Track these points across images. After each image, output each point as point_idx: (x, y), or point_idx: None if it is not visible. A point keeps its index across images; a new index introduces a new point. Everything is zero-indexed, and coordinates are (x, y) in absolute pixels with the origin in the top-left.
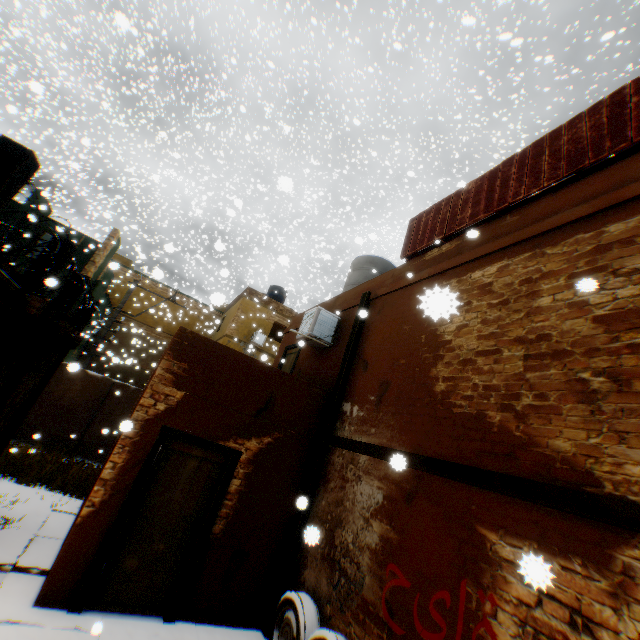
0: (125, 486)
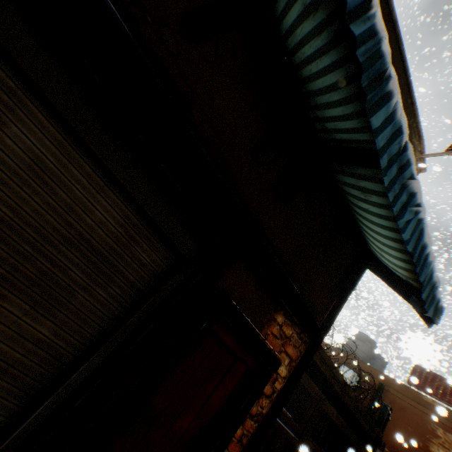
0: None
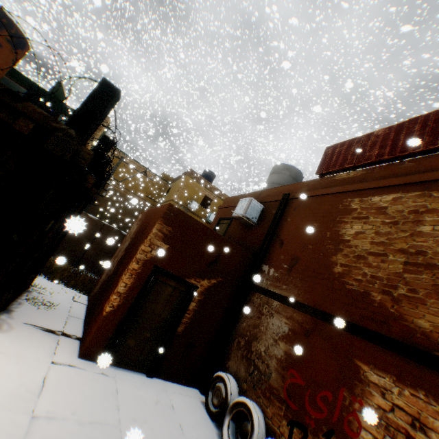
0: (131, 298)
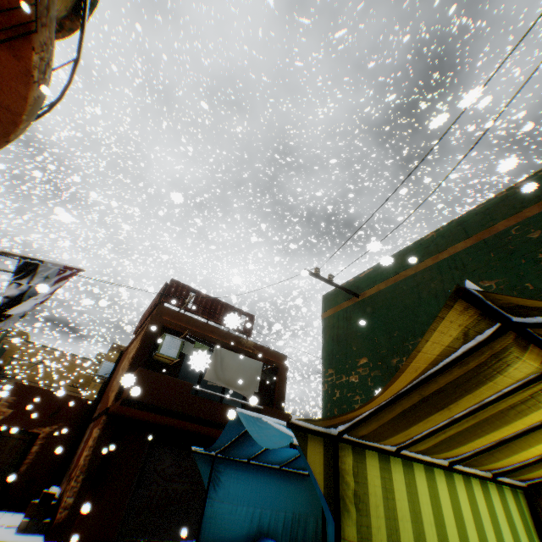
0: None
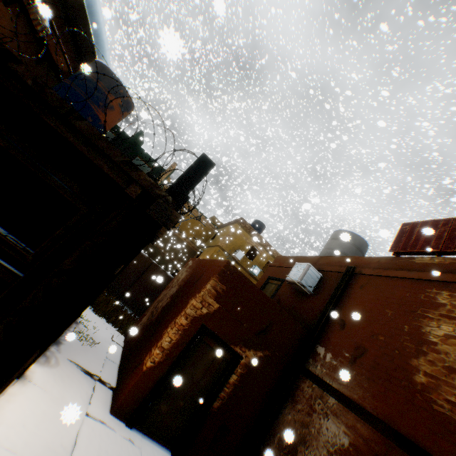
0: (173, 356)
